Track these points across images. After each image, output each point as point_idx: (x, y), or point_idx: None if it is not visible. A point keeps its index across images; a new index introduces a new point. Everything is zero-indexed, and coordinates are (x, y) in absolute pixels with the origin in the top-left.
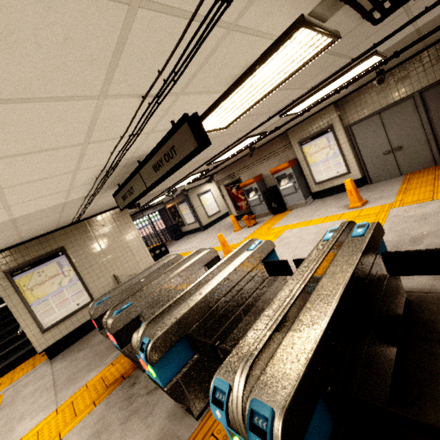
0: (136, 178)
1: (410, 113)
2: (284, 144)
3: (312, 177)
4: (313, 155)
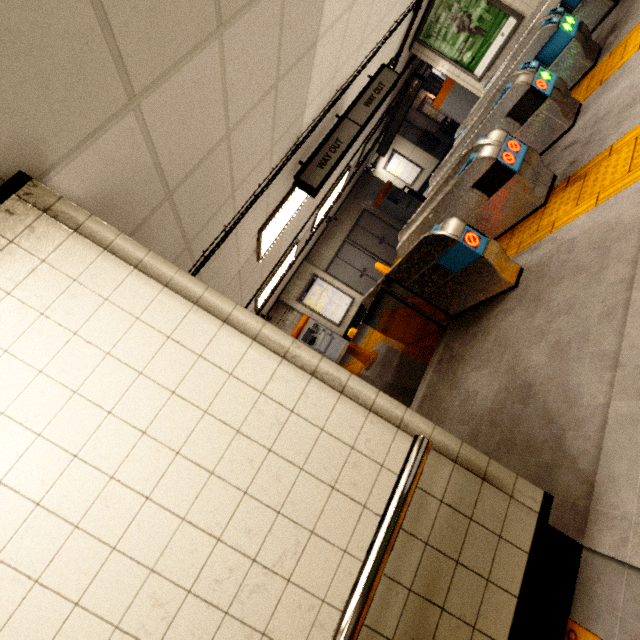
0: (343, 125)
1: (352, 250)
2: (281, 314)
3: (331, 321)
4: (318, 303)
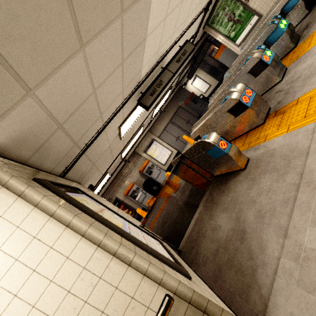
0: (164, 73)
1: (172, 126)
2: (135, 158)
3: (160, 163)
4: (154, 153)
